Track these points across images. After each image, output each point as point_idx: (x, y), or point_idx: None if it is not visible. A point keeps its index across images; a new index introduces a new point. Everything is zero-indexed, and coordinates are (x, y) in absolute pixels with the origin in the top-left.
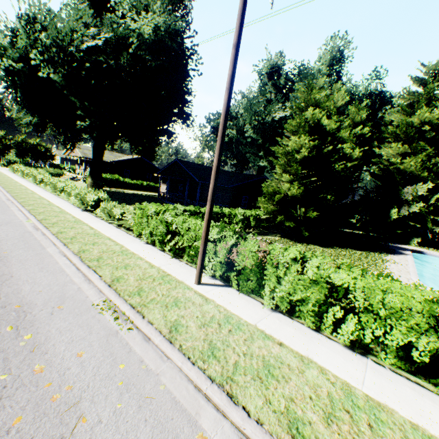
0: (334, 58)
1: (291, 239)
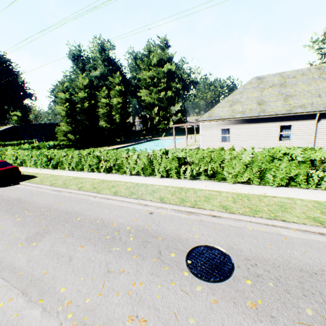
0: (100, 50)
1: (78, 149)
